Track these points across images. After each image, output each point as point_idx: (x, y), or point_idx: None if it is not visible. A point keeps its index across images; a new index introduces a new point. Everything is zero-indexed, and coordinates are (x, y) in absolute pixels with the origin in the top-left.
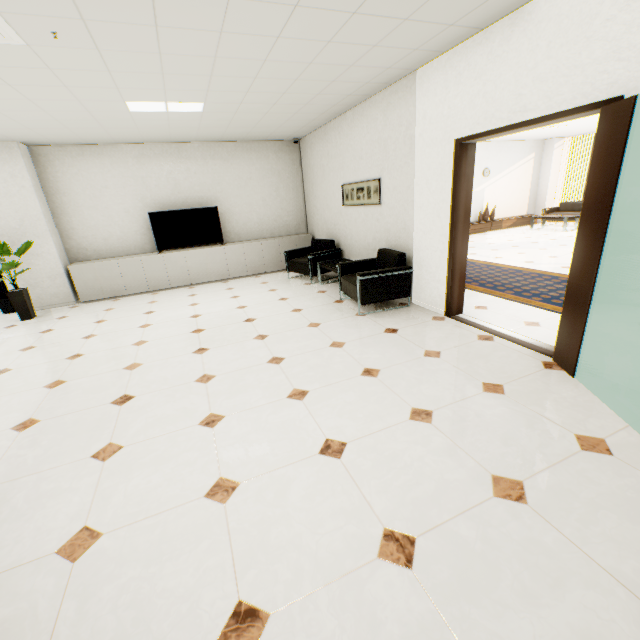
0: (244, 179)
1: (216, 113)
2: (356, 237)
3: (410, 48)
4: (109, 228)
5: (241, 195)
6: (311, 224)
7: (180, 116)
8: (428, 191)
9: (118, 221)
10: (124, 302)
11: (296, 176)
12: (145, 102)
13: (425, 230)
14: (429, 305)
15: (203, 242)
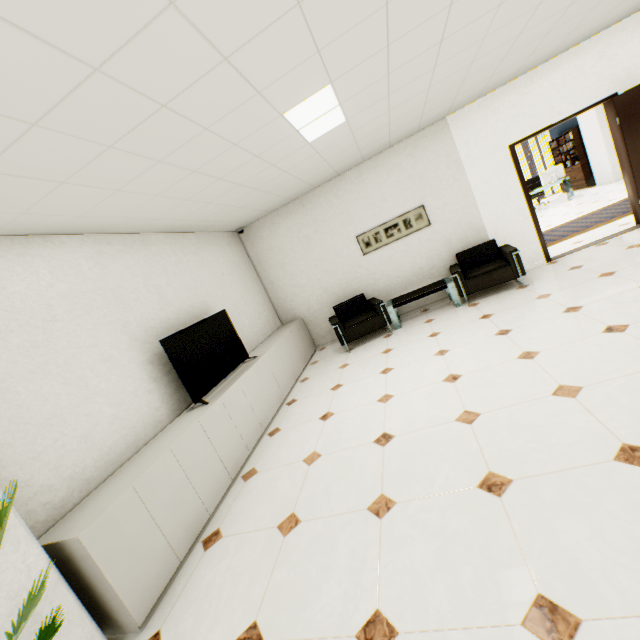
0: (218, 275)
1: (308, 149)
2: (396, 273)
3: (484, 88)
4: (84, 407)
5: (224, 295)
6: (289, 310)
7: (282, 147)
8: (491, 188)
9: (97, 384)
10: (256, 511)
11: (250, 267)
12: (332, 95)
13: (498, 216)
14: (525, 267)
15: (233, 364)
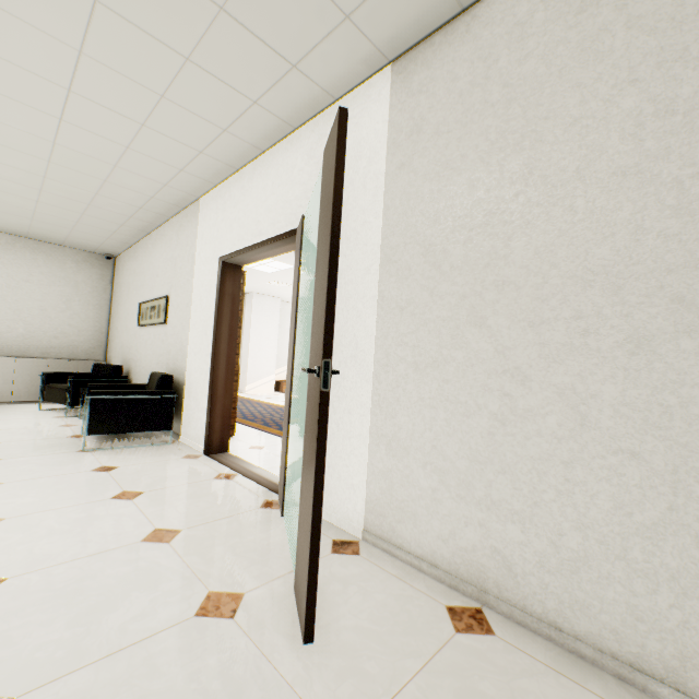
0: (17, 279)
1: None
2: (145, 362)
3: (175, 166)
4: None
5: (5, 296)
6: (111, 349)
7: None
8: (201, 308)
9: None
10: None
11: (103, 293)
12: None
13: (196, 350)
14: (194, 441)
15: None
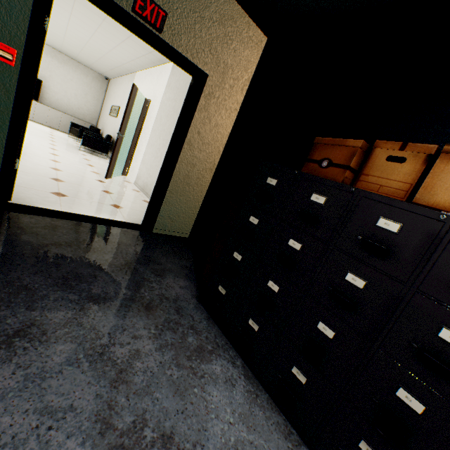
0: (68, 78)
1: (52, 35)
2: (108, 130)
3: (126, 60)
4: None
5: (62, 85)
6: (99, 122)
7: None
8: None
9: None
10: None
11: (101, 95)
12: None
13: None
14: None
15: None
